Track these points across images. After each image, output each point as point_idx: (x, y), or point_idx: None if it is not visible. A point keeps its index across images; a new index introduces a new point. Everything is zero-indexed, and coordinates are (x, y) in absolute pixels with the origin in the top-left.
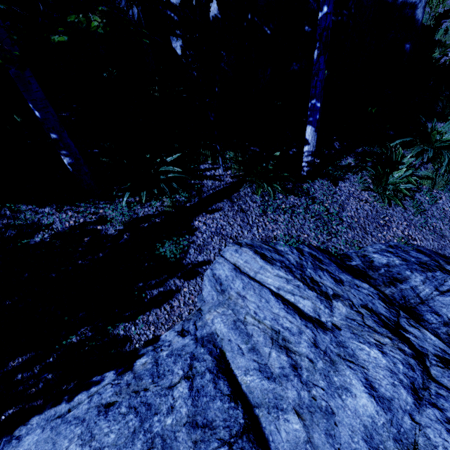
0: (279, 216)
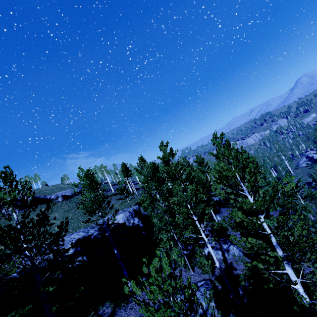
0: (131, 311)
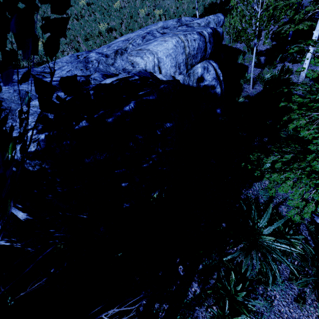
0: None
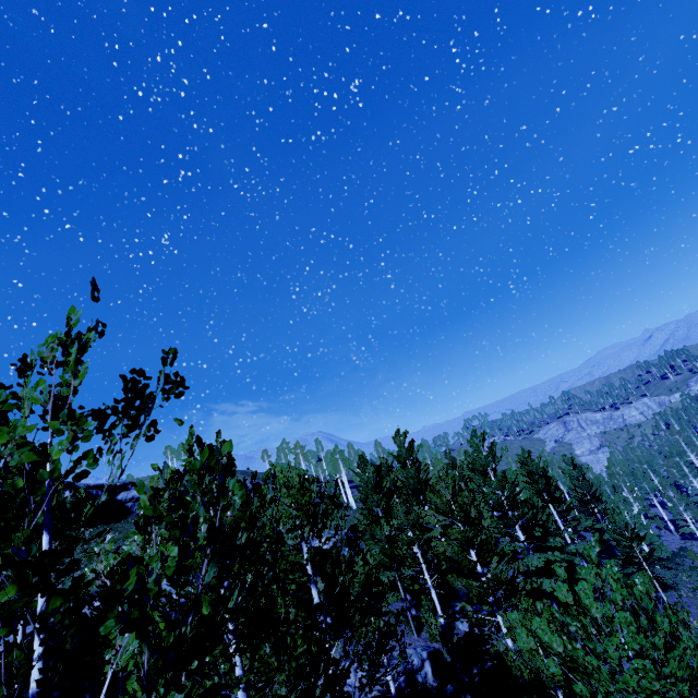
0: None
